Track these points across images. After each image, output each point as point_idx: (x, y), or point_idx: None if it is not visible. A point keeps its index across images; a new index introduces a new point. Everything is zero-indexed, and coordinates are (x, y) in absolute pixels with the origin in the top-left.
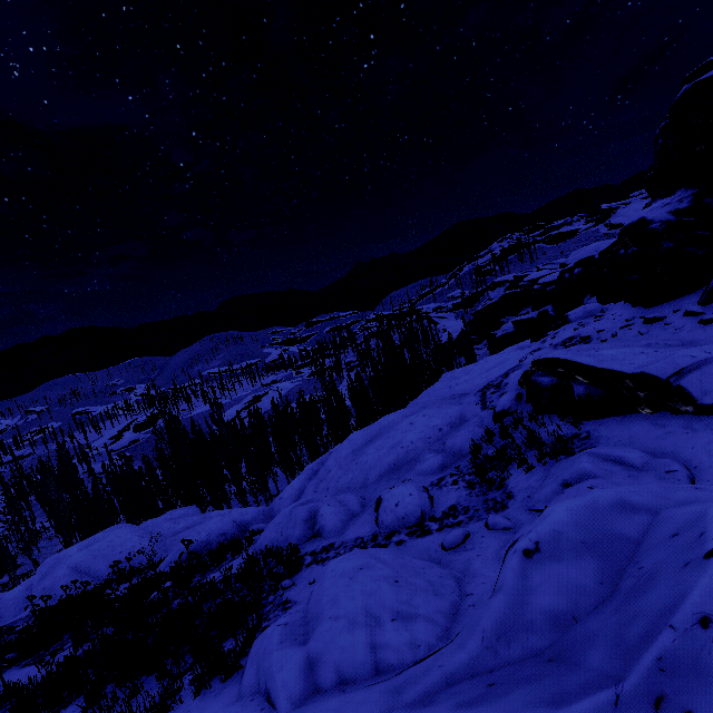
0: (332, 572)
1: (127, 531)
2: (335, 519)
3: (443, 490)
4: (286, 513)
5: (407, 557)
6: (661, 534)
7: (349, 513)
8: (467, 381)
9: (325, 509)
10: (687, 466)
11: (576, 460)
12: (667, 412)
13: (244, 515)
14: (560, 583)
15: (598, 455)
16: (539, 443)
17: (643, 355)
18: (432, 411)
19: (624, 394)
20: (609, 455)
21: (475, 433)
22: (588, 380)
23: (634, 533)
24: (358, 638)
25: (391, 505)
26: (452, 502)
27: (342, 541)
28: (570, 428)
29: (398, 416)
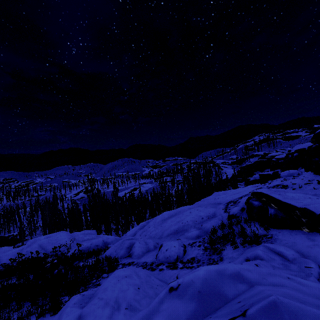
0: (113, 274)
1: (65, 235)
2: (139, 250)
3: (192, 248)
4: (120, 241)
5: (152, 277)
6: (238, 299)
7: (147, 248)
8: (223, 197)
9: (137, 244)
10: None
11: (257, 248)
12: (318, 233)
13: (108, 239)
14: (172, 312)
15: (269, 248)
16: (245, 235)
17: (309, 199)
18: (202, 208)
19: (295, 218)
20: (275, 249)
21: (217, 223)
22: (277, 207)
23: (231, 294)
24: (104, 313)
25: (164, 249)
26: (194, 256)
27: (138, 262)
28: (263, 230)
29: (186, 207)
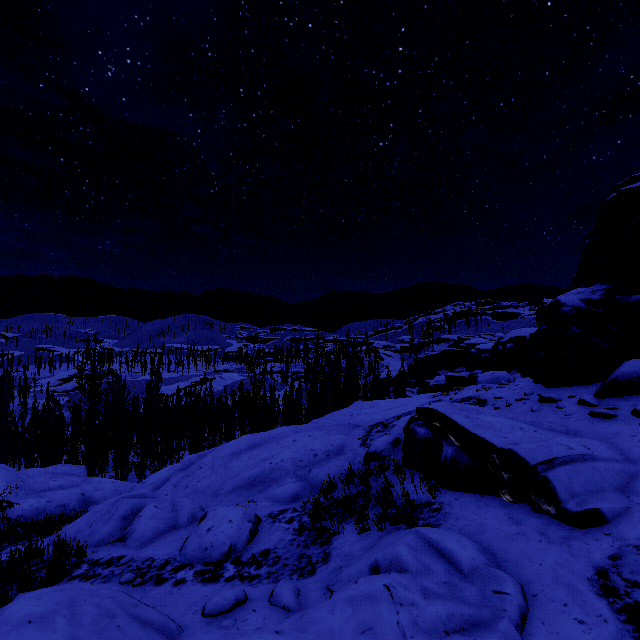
0: None
1: None
2: (150, 526)
3: (274, 526)
4: (111, 501)
5: (122, 617)
6: None
7: (172, 522)
8: (367, 413)
9: (148, 510)
10: (526, 589)
11: (401, 537)
12: (528, 506)
13: (97, 490)
14: None
15: (428, 538)
16: (388, 501)
17: (520, 432)
18: (320, 434)
19: (489, 470)
20: (439, 543)
21: (341, 469)
22: (459, 443)
23: None
24: None
25: (205, 527)
26: (270, 546)
27: (133, 557)
28: (427, 493)
29: (291, 429)
